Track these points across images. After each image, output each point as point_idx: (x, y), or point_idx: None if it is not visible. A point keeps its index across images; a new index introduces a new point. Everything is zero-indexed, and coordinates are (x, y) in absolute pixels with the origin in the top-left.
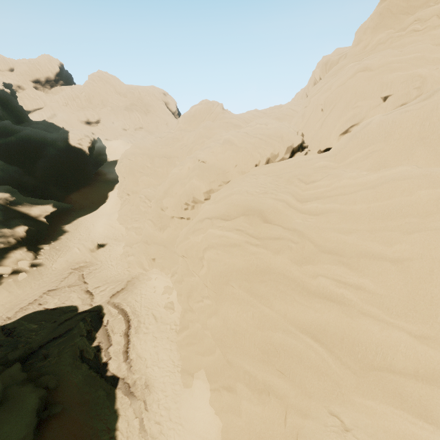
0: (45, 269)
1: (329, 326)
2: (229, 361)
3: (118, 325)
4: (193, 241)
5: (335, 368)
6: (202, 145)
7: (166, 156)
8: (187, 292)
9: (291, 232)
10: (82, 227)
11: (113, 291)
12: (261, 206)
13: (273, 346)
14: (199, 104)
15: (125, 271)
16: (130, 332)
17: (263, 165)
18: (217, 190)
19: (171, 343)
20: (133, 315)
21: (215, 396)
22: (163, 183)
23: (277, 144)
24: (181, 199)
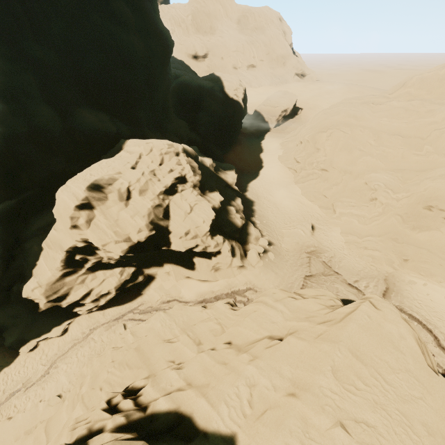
0: (279, 249)
1: None
2: None
3: (422, 333)
4: None
5: None
6: None
7: (400, 134)
8: None
9: None
10: (262, 197)
11: (378, 289)
12: None
13: None
14: None
15: (369, 265)
16: (443, 344)
17: None
18: None
19: None
20: (429, 325)
21: None
22: (443, 181)
23: None
24: None
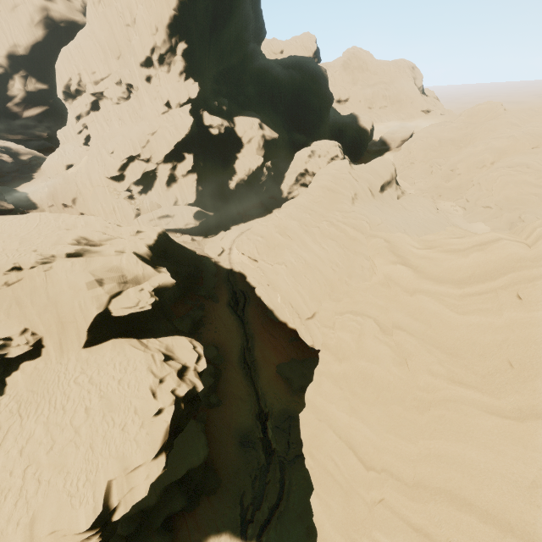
0: None
1: (541, 193)
2: (502, 206)
3: None
4: (491, 175)
5: (539, 201)
6: (488, 136)
7: (451, 140)
8: (476, 198)
9: (536, 171)
10: None
11: None
12: (527, 163)
13: (520, 199)
14: (484, 104)
15: None
16: None
17: (529, 149)
18: (497, 160)
19: (461, 219)
20: None
21: (488, 223)
22: (457, 156)
23: (540, 139)
24: (474, 163)
